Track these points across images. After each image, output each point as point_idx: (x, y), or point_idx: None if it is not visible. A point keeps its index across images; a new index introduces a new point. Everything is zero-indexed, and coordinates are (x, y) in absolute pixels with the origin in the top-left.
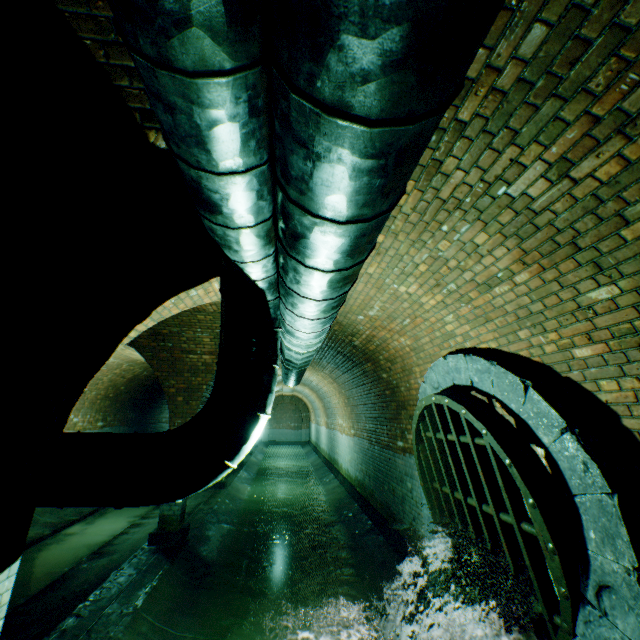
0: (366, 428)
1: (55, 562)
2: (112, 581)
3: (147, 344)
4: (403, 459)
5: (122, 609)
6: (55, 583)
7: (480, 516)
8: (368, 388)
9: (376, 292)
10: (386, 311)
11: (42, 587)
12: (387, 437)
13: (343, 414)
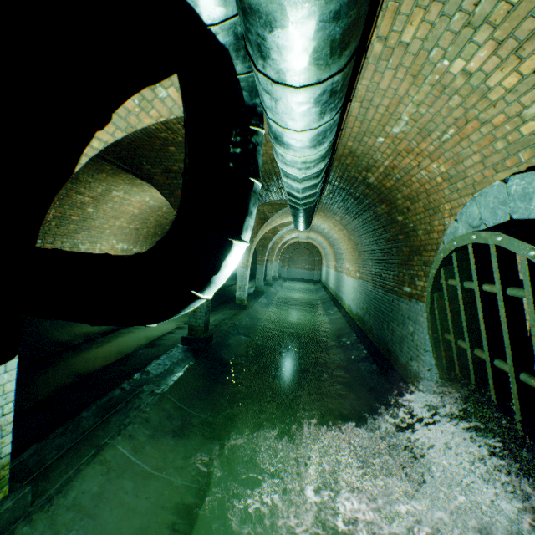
0: (371, 272)
1: (124, 346)
2: (151, 367)
3: (162, 182)
4: (408, 304)
5: (153, 390)
6: (120, 360)
7: (513, 385)
8: (378, 234)
9: (409, 86)
10: (418, 121)
11: (114, 361)
12: (392, 282)
13: (350, 259)
